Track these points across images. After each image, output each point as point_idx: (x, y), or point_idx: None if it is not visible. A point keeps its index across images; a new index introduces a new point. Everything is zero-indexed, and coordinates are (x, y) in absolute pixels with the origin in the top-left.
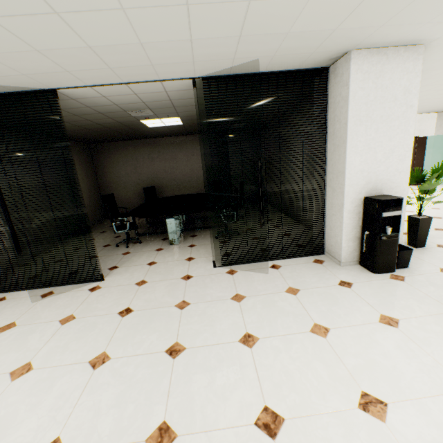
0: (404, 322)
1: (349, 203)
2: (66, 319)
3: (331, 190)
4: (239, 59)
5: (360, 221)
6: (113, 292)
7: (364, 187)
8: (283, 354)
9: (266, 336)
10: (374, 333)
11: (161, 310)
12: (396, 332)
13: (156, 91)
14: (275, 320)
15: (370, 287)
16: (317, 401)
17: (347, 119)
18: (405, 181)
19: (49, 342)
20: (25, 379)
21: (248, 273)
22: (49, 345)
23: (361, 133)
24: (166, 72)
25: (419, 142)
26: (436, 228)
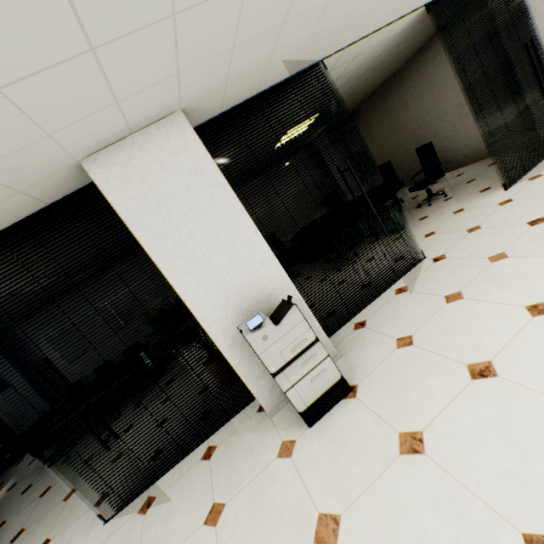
0: None
1: None
2: (495, 259)
3: None
4: None
5: None
6: (469, 243)
7: None
8: None
9: None
10: None
11: None
12: None
13: (372, 47)
14: None
15: None
16: None
17: None
18: None
19: (543, 255)
20: None
21: None
22: None
23: None
24: None
25: None
26: None
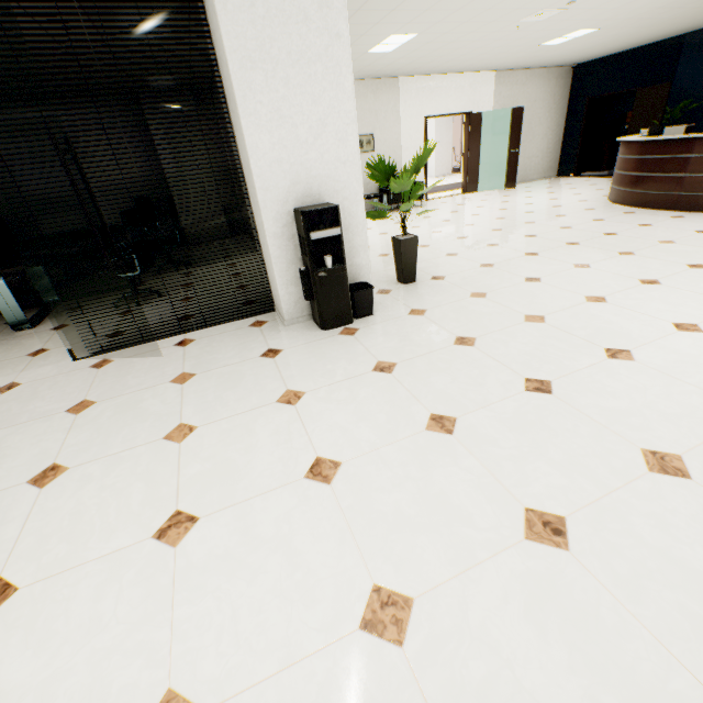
0: (310, 395)
1: (273, 222)
2: None
3: (253, 201)
4: None
5: (300, 251)
6: None
7: (291, 191)
8: (93, 484)
9: (84, 461)
10: (256, 421)
11: None
12: (289, 412)
13: None
14: (118, 433)
15: (303, 352)
16: (95, 544)
17: (226, 55)
18: (357, 179)
19: None
20: None
21: (130, 361)
22: None
23: (260, 87)
24: None
25: (473, 123)
26: (449, 254)
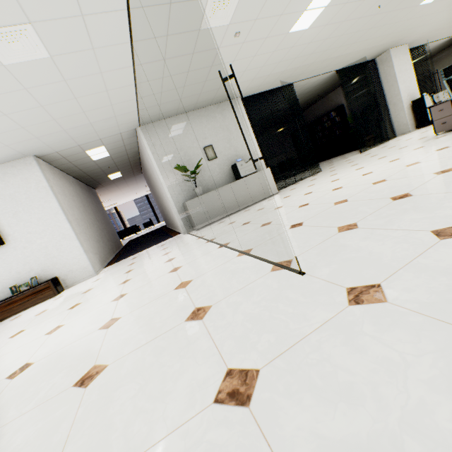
0: None
1: None
2: None
3: None
4: None
5: None
6: None
7: None
8: None
9: None
10: None
11: None
12: None
13: (431, 46)
14: None
15: None
16: None
17: None
18: None
19: None
20: None
21: None
22: None
23: None
24: None
25: None
26: None
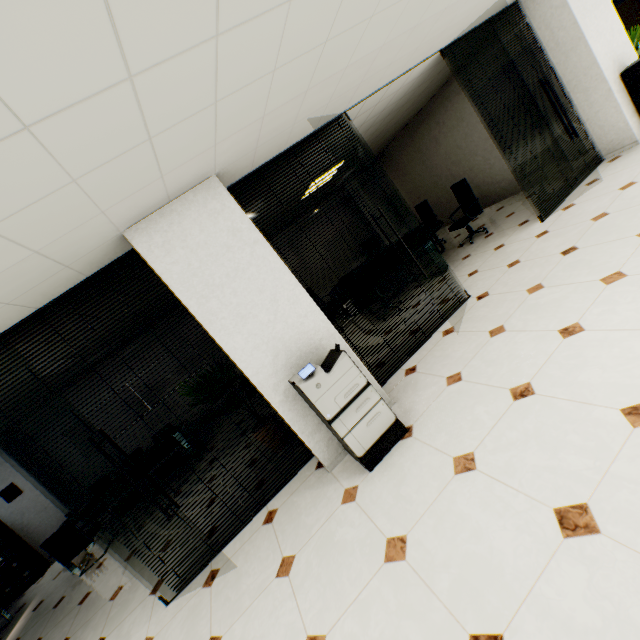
0: None
1: (613, 85)
2: (532, 290)
3: (581, 95)
4: (490, 3)
5: (628, 97)
6: (509, 278)
7: (613, 67)
8: None
9: None
10: None
11: (594, 227)
12: None
13: (393, 92)
14: None
15: None
16: None
17: (575, 18)
18: (632, 49)
19: (573, 282)
20: (633, 268)
21: (585, 195)
22: (580, 279)
23: (588, 25)
24: (436, 44)
25: None
26: None
